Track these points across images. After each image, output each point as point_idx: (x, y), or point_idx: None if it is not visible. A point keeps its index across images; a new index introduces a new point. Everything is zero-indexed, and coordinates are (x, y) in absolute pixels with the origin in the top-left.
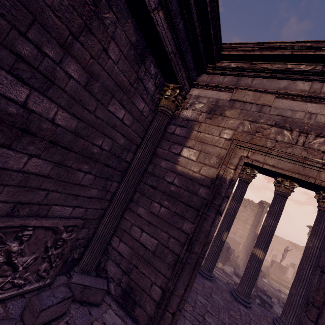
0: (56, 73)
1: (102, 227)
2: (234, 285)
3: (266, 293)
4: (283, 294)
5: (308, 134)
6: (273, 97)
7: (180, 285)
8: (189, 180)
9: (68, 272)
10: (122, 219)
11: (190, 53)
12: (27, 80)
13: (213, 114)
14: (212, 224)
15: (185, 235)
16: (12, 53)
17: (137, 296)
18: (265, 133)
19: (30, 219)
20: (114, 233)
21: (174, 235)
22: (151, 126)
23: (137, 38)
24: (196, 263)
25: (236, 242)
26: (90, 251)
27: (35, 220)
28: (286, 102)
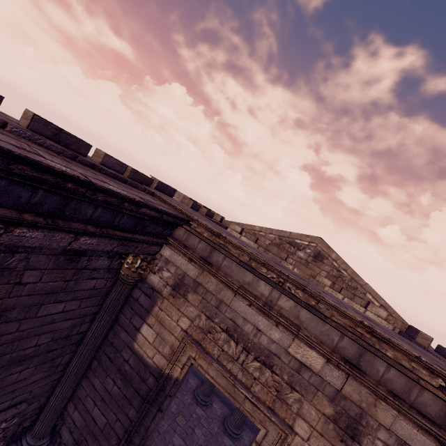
0: None
1: (54, 399)
2: None
3: None
4: None
5: (249, 354)
6: (232, 296)
7: None
8: (142, 364)
9: (21, 438)
10: (79, 385)
11: (151, 223)
12: None
13: (177, 291)
14: (152, 419)
15: (129, 423)
16: None
17: None
18: (216, 336)
19: None
20: (71, 398)
21: (121, 419)
22: (110, 295)
23: None
24: None
25: None
26: (41, 420)
27: None
28: (243, 305)
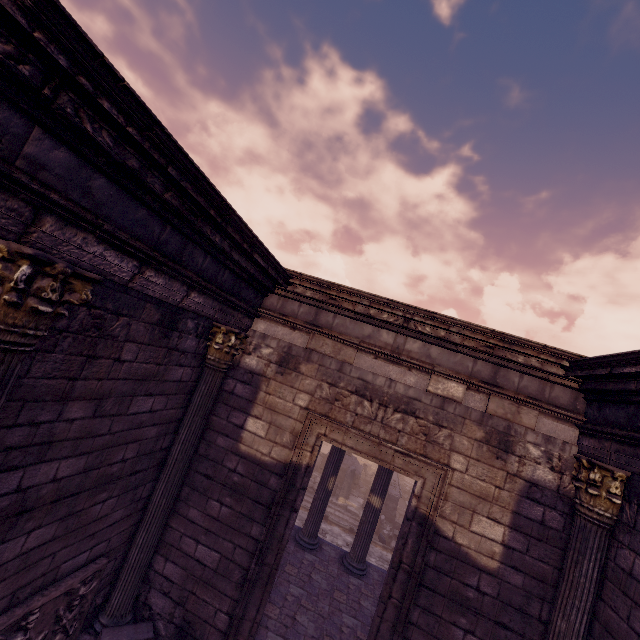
0: (55, 430)
1: (136, 551)
2: None
3: None
4: None
5: (387, 408)
6: (355, 352)
7: (251, 606)
8: (257, 466)
9: (91, 626)
10: (165, 528)
11: (245, 286)
12: (20, 463)
13: (285, 367)
14: (286, 525)
15: (254, 543)
16: (1, 452)
17: (198, 630)
18: (345, 402)
19: (35, 600)
20: (156, 550)
21: (241, 544)
22: (198, 391)
23: (163, 312)
24: (269, 577)
25: None
26: (121, 588)
27: (42, 598)
28: (368, 360)
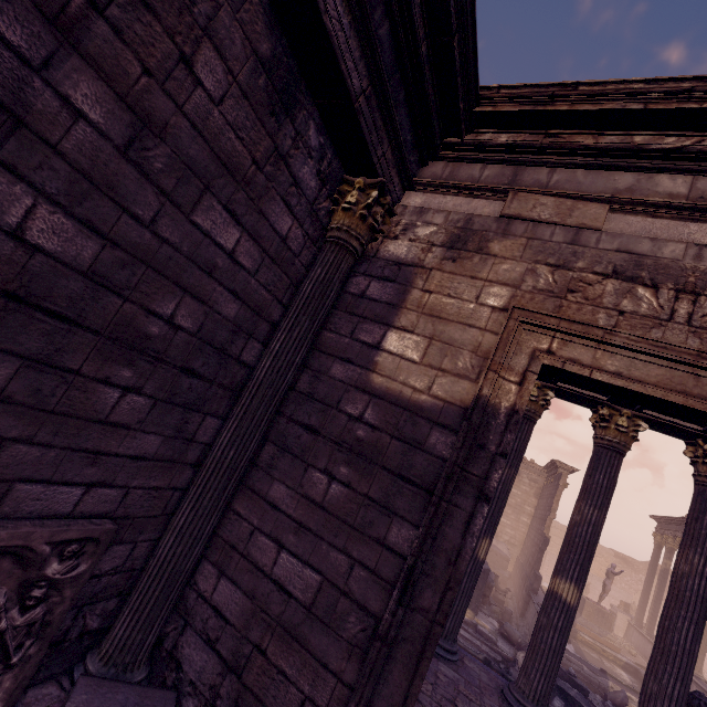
0: (31, 95)
1: (171, 538)
2: (503, 664)
3: (576, 682)
4: (611, 681)
5: (699, 296)
6: (604, 210)
7: (382, 705)
8: (404, 411)
9: (68, 673)
10: (227, 514)
11: (404, 104)
12: None
13: (459, 249)
14: (466, 528)
15: (393, 560)
16: None
17: None
18: (590, 293)
19: None
20: (205, 553)
21: (365, 559)
22: (309, 277)
23: (275, 50)
24: (426, 641)
25: (500, 556)
26: (133, 606)
27: None
28: (635, 221)
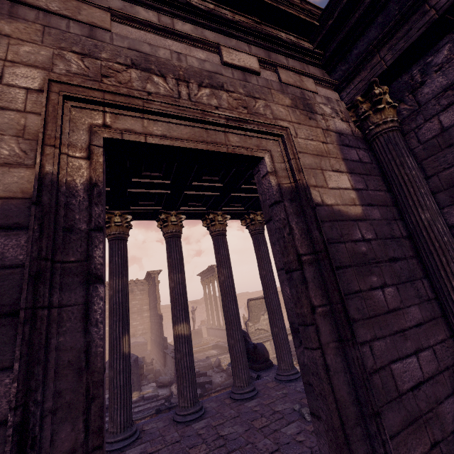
0: None
1: None
2: (167, 402)
3: (201, 373)
4: (212, 358)
5: (189, 83)
6: (107, 16)
7: None
8: None
9: None
10: None
11: None
12: None
13: None
14: (86, 321)
15: None
16: None
17: None
18: (122, 78)
19: None
20: None
21: None
22: None
23: None
24: None
25: (141, 345)
26: None
27: None
28: (134, 31)
